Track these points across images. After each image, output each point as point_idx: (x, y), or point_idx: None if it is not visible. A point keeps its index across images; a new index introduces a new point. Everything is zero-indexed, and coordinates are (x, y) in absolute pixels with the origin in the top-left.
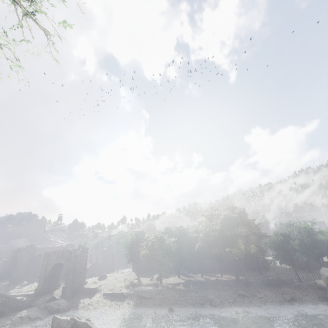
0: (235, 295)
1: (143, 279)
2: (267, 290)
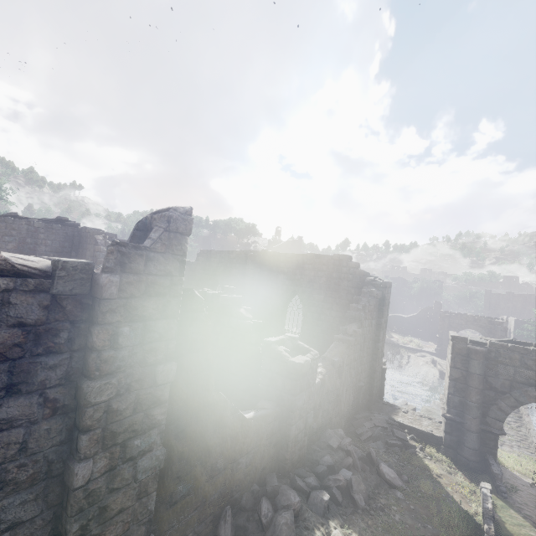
0: None
1: None
2: None
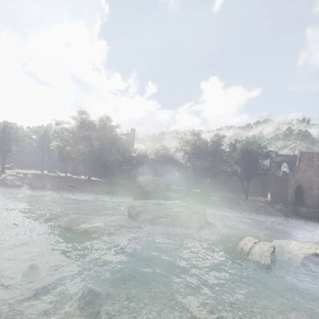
0: (64, 186)
1: None
2: (100, 186)
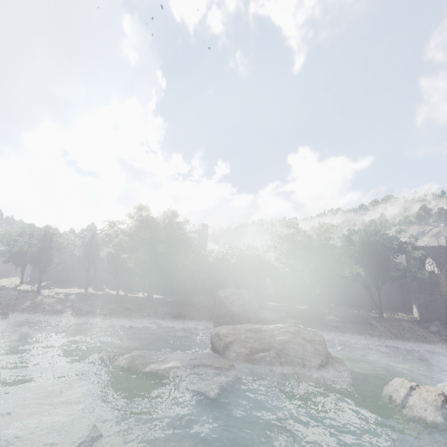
0: (118, 308)
1: (26, 286)
2: (165, 307)
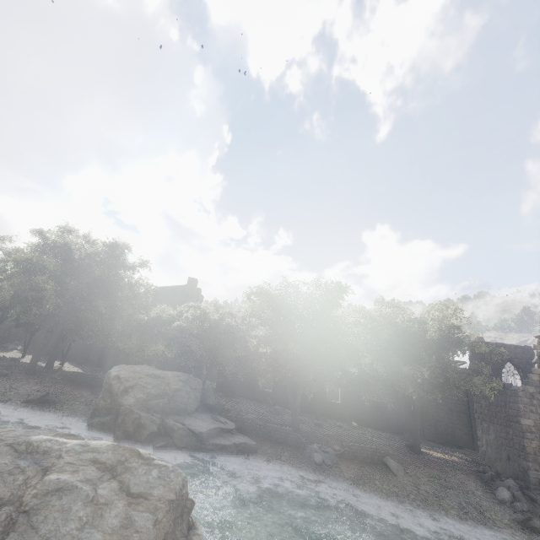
0: None
1: None
2: (41, 385)
